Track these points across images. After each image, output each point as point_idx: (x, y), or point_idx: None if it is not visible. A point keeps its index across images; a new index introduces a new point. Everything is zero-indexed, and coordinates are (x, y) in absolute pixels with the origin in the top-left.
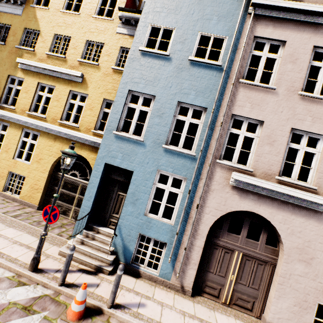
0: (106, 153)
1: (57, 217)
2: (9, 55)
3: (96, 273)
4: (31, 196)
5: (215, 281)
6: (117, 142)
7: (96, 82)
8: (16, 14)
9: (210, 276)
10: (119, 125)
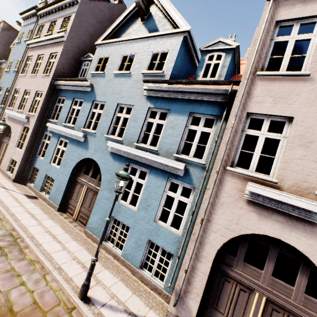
0: None
1: None
2: None
3: None
4: None
5: None
6: None
7: None
8: (4, 67)
9: None
10: None
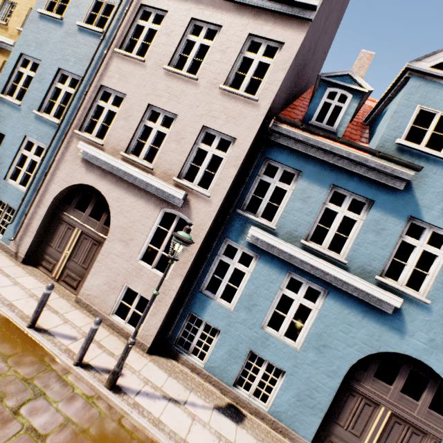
0: None
1: None
2: None
3: None
4: None
5: (53, 255)
6: None
7: None
8: None
9: (50, 250)
10: (7, 89)
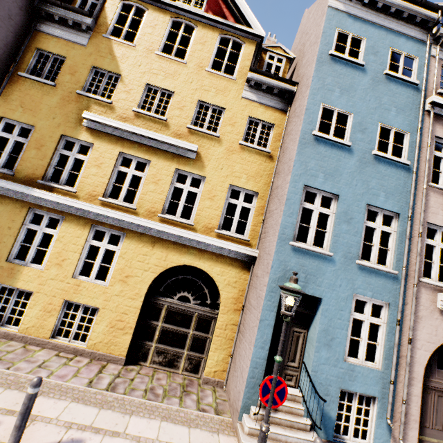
0: (281, 274)
1: (284, 394)
2: (63, 103)
3: None
4: (111, 341)
5: (433, 438)
6: (296, 257)
7: (217, 160)
8: (77, 42)
9: (427, 433)
10: (294, 232)
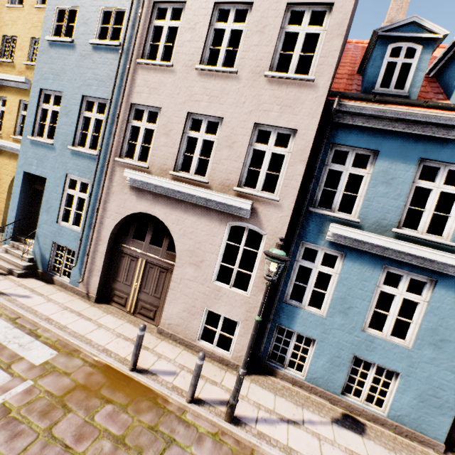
0: (24, 161)
1: None
2: None
3: (6, 275)
4: None
5: (122, 290)
6: (33, 148)
7: None
8: None
9: (118, 285)
10: (36, 130)
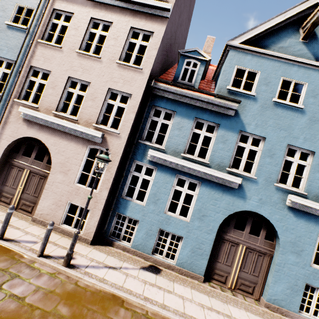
0: None
1: None
2: None
3: None
4: None
5: (9, 192)
6: None
7: None
8: None
9: (6, 189)
10: None
